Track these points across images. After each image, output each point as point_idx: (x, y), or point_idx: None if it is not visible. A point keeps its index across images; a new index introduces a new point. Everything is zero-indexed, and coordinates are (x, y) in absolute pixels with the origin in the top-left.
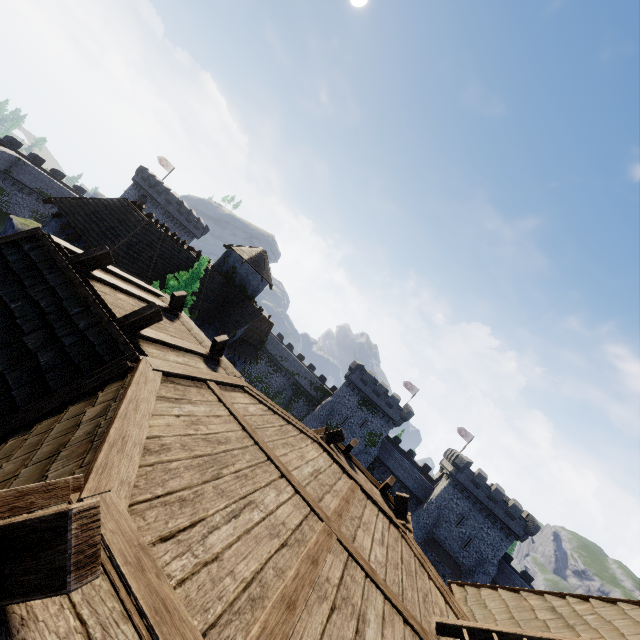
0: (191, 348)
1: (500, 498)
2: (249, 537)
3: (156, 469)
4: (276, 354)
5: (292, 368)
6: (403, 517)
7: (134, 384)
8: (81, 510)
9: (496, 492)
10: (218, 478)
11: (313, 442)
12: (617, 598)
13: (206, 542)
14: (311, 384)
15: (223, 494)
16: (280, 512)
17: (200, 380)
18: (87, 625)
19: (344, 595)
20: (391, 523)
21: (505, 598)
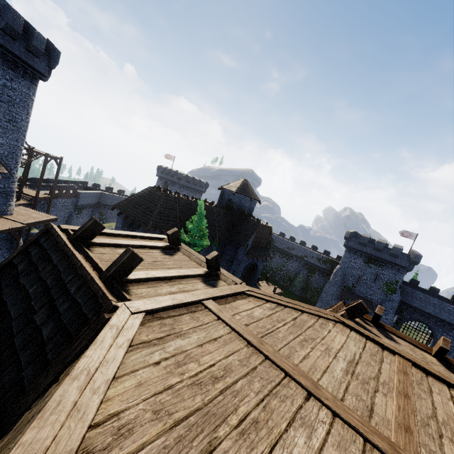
0: (186, 273)
1: None
2: None
3: None
4: (284, 247)
5: (299, 253)
6: None
7: (94, 345)
8: None
9: None
10: (211, 450)
11: (335, 323)
12: None
13: None
14: (319, 260)
15: None
16: None
17: (194, 303)
18: None
19: None
20: None
21: None
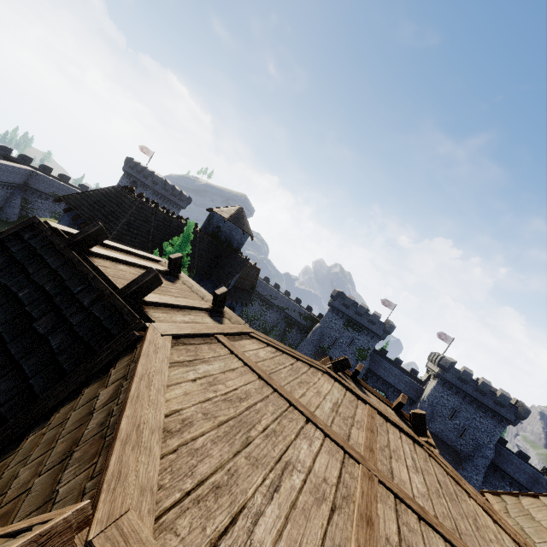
0: (195, 305)
1: (488, 390)
2: (296, 513)
3: (181, 454)
4: (266, 294)
5: (281, 304)
6: (423, 433)
7: (143, 356)
8: None
9: (483, 385)
10: (248, 443)
11: (323, 374)
12: None
13: (253, 540)
14: (300, 315)
15: (257, 463)
16: (317, 466)
17: (209, 335)
18: None
19: None
20: (414, 442)
21: None
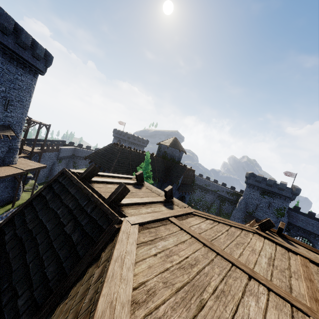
0: (153, 200)
1: None
2: None
3: None
4: (202, 184)
5: (213, 188)
6: None
7: (118, 242)
8: None
9: None
10: (202, 306)
11: (253, 234)
12: None
13: None
14: (227, 193)
15: None
16: None
17: (164, 219)
18: None
19: None
20: None
21: None
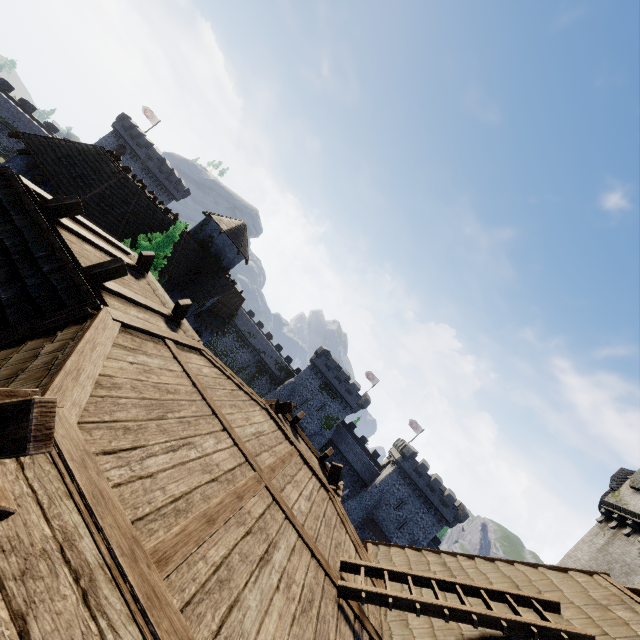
0: (153, 307)
1: (438, 487)
2: (183, 468)
3: (106, 401)
4: (245, 330)
5: (259, 346)
6: (335, 484)
7: (93, 328)
8: (42, 401)
9: (435, 481)
10: (163, 419)
11: (262, 409)
12: (496, 558)
13: (144, 463)
14: (276, 363)
15: (165, 432)
16: (216, 456)
17: (158, 337)
18: (37, 494)
19: (261, 526)
20: (322, 487)
21: (409, 555)
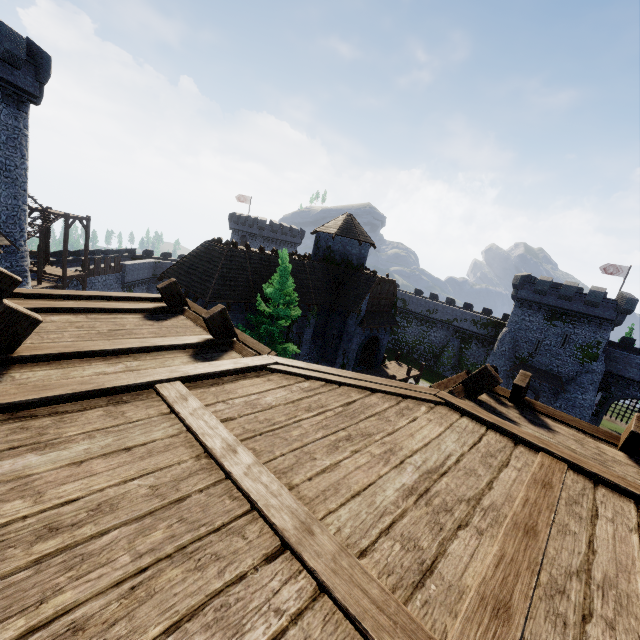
0: (159, 344)
1: None
2: None
3: None
4: (422, 310)
5: (445, 316)
6: None
7: None
8: None
9: None
10: None
11: (434, 407)
12: None
13: None
14: (475, 323)
15: None
16: None
17: (135, 388)
18: None
19: None
20: None
21: None
